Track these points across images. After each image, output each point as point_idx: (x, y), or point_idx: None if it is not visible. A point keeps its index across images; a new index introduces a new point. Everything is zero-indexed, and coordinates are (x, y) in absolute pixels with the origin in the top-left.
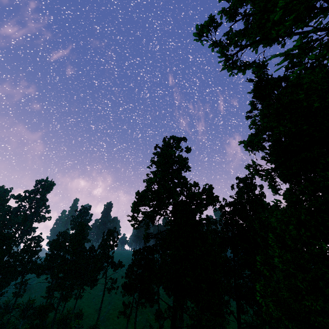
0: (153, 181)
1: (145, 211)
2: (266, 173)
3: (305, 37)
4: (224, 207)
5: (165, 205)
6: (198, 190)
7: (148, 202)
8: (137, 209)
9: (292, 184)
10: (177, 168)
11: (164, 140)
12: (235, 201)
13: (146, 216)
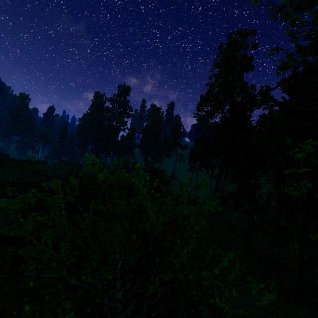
0: (215, 87)
1: (206, 110)
2: (283, 89)
3: (315, 11)
4: (273, 107)
5: (223, 105)
6: (254, 93)
7: (209, 103)
8: (201, 109)
9: (294, 96)
10: (238, 70)
11: (229, 36)
12: (284, 102)
13: (207, 114)
